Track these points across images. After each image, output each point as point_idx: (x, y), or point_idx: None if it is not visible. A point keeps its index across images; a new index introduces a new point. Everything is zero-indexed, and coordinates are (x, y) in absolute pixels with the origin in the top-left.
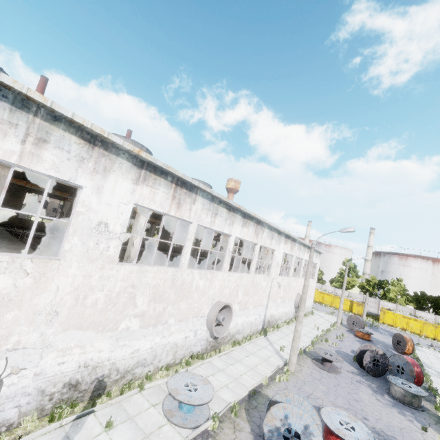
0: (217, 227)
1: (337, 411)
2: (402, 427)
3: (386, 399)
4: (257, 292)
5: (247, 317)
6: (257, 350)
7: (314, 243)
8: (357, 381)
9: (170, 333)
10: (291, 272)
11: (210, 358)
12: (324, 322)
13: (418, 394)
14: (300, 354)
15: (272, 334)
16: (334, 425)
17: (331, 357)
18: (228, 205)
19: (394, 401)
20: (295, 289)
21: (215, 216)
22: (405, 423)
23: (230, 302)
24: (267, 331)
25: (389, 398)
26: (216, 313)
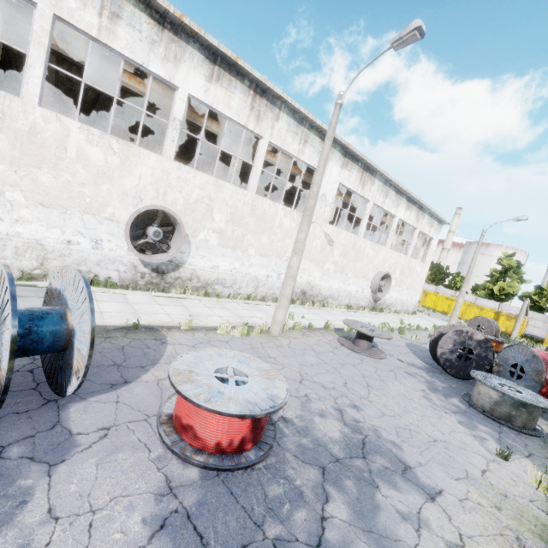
0: (126, 50)
1: (249, 360)
2: (441, 440)
3: (448, 402)
4: (268, 231)
5: (245, 267)
6: (243, 309)
7: (340, 94)
8: (405, 372)
9: (19, 219)
10: (363, 229)
11: (126, 290)
12: (425, 324)
13: (526, 402)
14: (326, 329)
15: (302, 308)
16: (191, 366)
17: (368, 331)
18: (155, 12)
19: (470, 409)
20: (374, 262)
21: (114, 20)
22: (459, 436)
23: (192, 223)
24: (294, 303)
25: (459, 403)
26: (133, 216)
